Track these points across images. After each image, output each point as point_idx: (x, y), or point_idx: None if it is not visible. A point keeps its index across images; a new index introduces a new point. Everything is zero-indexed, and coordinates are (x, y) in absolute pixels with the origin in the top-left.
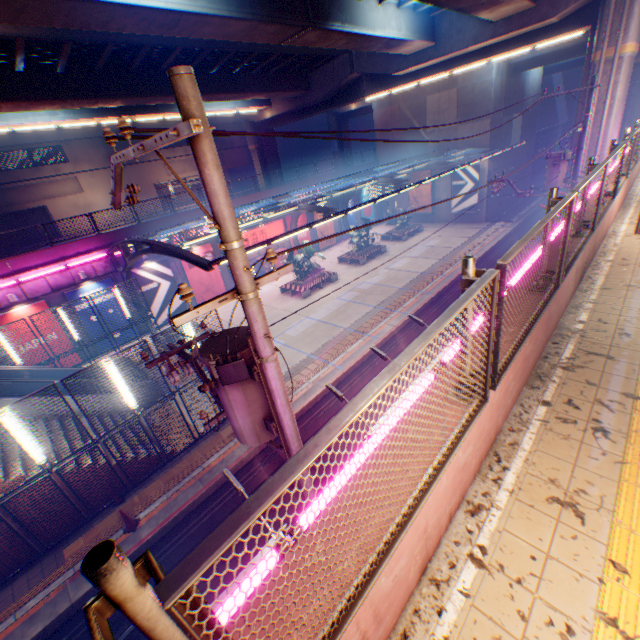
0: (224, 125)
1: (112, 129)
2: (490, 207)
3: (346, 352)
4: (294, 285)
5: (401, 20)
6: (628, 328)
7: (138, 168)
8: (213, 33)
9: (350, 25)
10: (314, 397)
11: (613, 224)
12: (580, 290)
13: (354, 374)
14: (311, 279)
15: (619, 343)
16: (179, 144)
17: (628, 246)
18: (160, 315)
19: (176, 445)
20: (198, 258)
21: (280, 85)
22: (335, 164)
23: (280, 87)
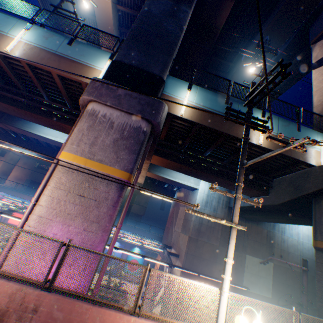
0: (140, 194)
1: None
2: None
3: None
4: None
5: None
6: None
7: None
8: None
9: (29, 128)
10: None
11: None
12: None
13: None
14: None
15: None
16: None
17: None
18: None
19: None
20: None
21: None
22: None
23: None
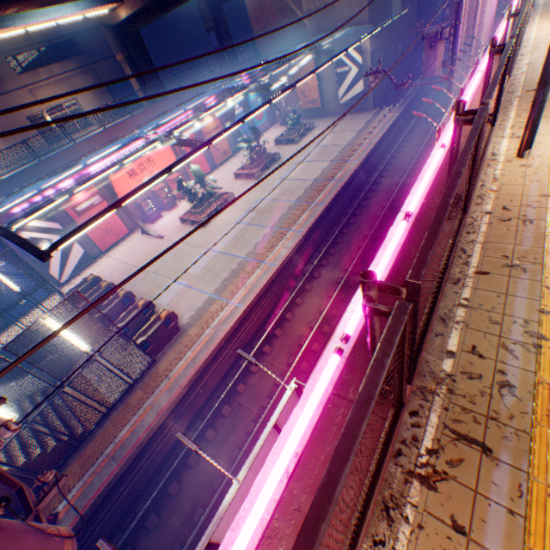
0: (85, 32)
1: None
2: (377, 92)
3: (245, 286)
4: (192, 214)
5: None
6: (512, 369)
7: (1, 102)
8: None
9: None
10: (217, 344)
11: (493, 140)
12: (452, 280)
13: (255, 308)
14: (208, 205)
15: (500, 410)
16: (40, 64)
17: (510, 181)
18: (63, 270)
19: (89, 421)
20: (29, 247)
21: None
22: (219, 62)
23: None
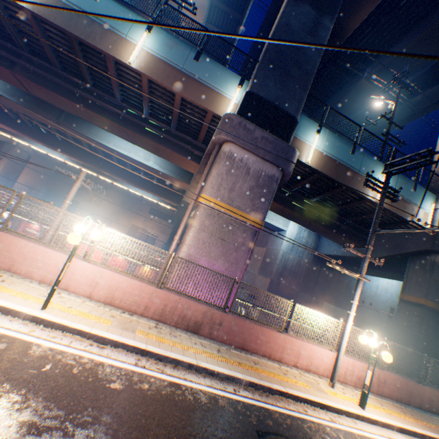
0: None
1: (135, 194)
2: None
3: None
4: None
5: (153, 157)
6: None
7: (131, 213)
8: (16, 107)
9: (96, 136)
10: None
11: None
12: None
13: None
14: None
15: None
16: (162, 217)
17: None
18: None
19: None
20: None
21: (159, 190)
22: None
23: (158, 191)
